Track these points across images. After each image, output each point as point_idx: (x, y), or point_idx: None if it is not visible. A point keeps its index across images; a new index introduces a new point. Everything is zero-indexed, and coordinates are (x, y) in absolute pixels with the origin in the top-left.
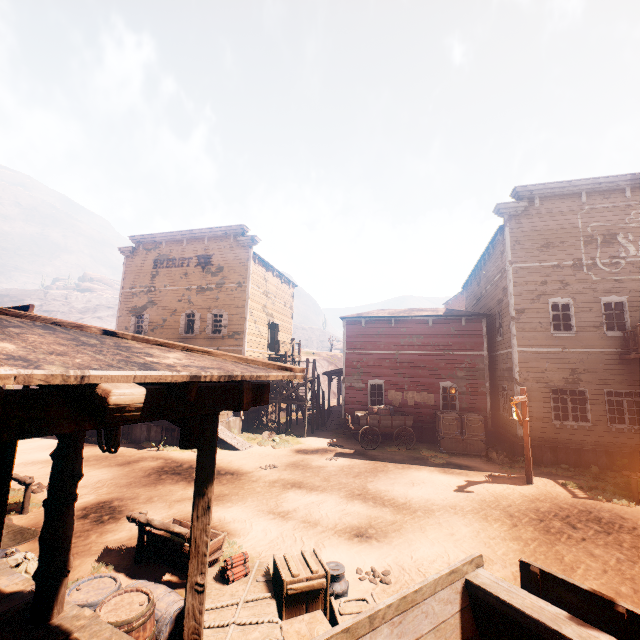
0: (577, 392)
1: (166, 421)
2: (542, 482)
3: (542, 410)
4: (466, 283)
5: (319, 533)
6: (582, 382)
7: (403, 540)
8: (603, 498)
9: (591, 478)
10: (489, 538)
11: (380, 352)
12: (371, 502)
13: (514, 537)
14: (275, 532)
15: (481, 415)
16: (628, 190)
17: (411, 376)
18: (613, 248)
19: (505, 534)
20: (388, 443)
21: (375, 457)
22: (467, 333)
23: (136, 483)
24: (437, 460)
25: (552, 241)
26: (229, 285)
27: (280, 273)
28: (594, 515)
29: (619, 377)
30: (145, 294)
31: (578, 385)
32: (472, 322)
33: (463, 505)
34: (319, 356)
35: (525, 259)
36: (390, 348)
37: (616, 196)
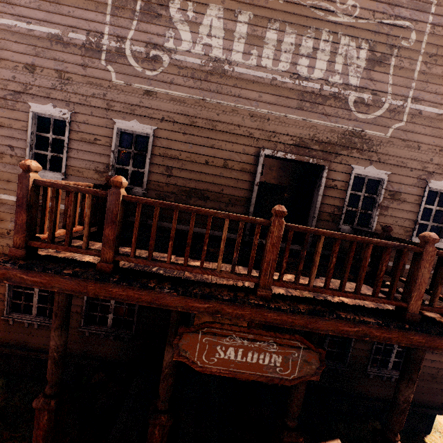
0: None
1: None
2: None
3: None
4: None
5: None
6: None
7: None
8: None
9: None
10: None
11: None
12: None
13: None
14: None
15: None
16: None
17: None
18: (158, 26)
19: None
20: None
21: None
22: None
23: None
24: None
25: None
26: None
27: None
28: None
29: None
30: None
31: None
32: None
33: None
34: None
35: (3, 7)
36: None
37: None
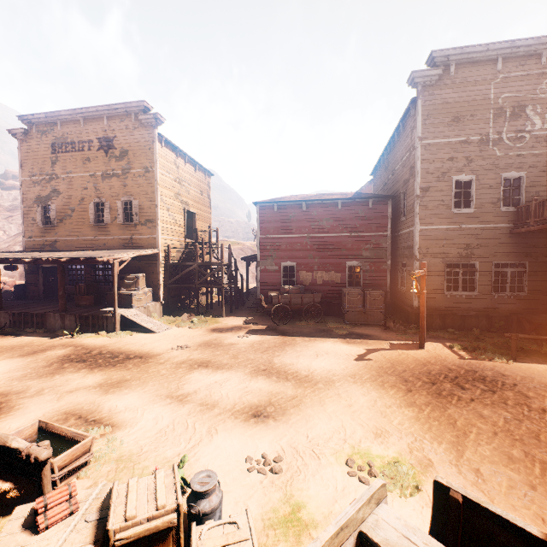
0: (469, 265)
1: (81, 309)
2: (432, 346)
3: (436, 283)
4: (374, 170)
5: (215, 417)
6: (474, 256)
7: (301, 417)
8: (485, 357)
9: (473, 339)
10: (385, 407)
11: (292, 236)
12: (275, 377)
13: (409, 403)
14: (167, 419)
15: (381, 290)
16: (545, 55)
17: (320, 257)
18: (520, 121)
19: (401, 401)
20: (299, 318)
21: (285, 332)
22: (373, 215)
23: (32, 374)
24: (341, 331)
25: (463, 114)
26: (136, 170)
27: (193, 160)
28: (479, 374)
29: (507, 250)
30: (47, 182)
31: (470, 259)
32: (378, 204)
33: (362, 373)
34: (243, 245)
35: (435, 135)
36: (301, 232)
37: (532, 63)
